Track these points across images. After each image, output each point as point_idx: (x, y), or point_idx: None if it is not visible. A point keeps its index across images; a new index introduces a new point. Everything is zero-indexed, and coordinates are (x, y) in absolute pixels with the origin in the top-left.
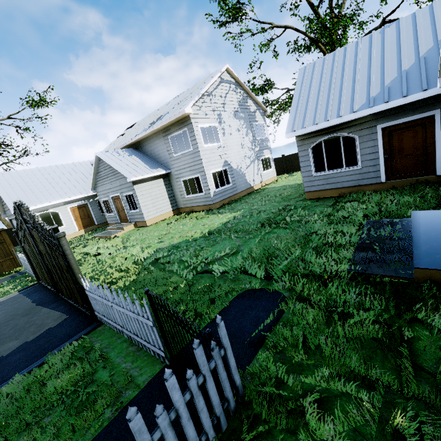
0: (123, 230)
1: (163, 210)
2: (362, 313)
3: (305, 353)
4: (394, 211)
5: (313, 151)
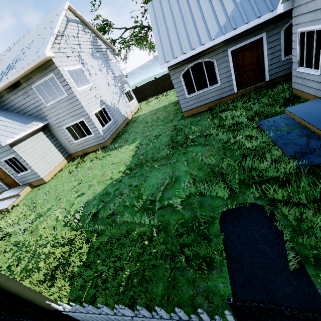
0: (19, 196)
1: (56, 161)
2: None
3: None
4: (265, 111)
5: (183, 78)
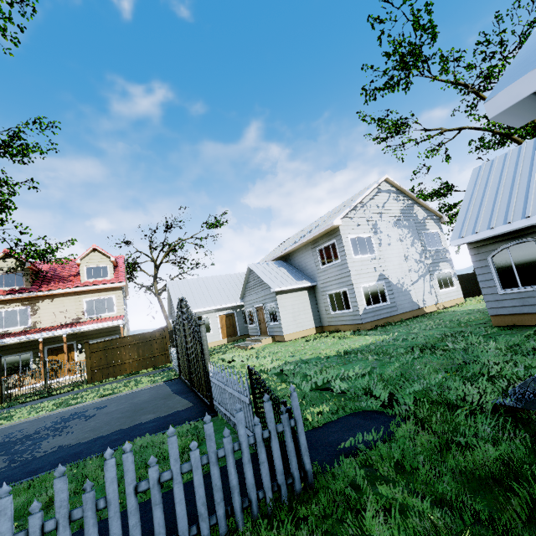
0: (261, 342)
1: (304, 326)
2: (487, 447)
3: (398, 473)
4: None
5: (494, 261)
